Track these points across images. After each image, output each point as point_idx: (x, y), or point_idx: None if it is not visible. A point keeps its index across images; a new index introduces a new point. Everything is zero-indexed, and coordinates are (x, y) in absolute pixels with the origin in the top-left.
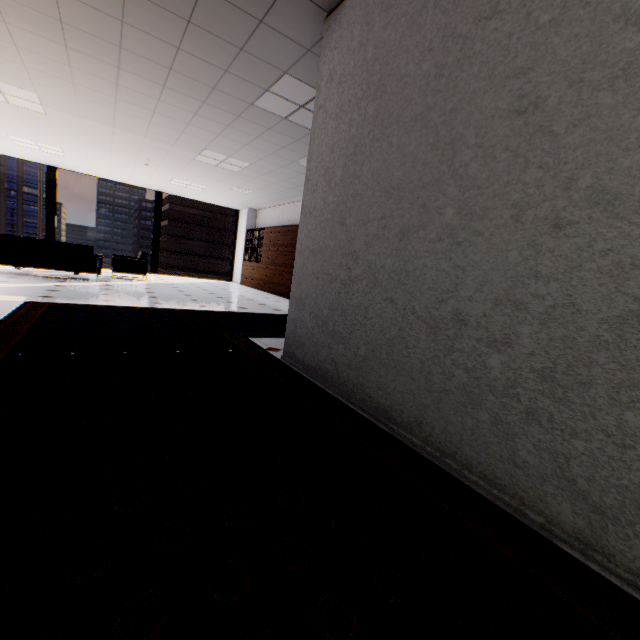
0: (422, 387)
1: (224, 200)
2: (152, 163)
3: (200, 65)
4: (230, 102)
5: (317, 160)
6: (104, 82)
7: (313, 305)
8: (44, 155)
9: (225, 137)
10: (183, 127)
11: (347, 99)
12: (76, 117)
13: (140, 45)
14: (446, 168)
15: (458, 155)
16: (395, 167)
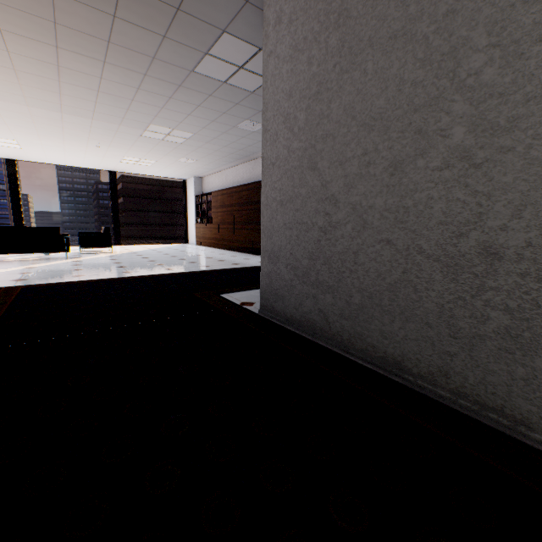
0: (443, 333)
1: (172, 172)
2: (102, 144)
3: (138, 33)
4: (171, 71)
5: (274, 108)
6: (45, 65)
7: (289, 256)
8: (1, 149)
9: (168, 109)
10: (128, 104)
11: (302, 37)
12: (24, 106)
13: (74, 17)
14: (447, 82)
15: (463, 63)
16: (374, 96)
